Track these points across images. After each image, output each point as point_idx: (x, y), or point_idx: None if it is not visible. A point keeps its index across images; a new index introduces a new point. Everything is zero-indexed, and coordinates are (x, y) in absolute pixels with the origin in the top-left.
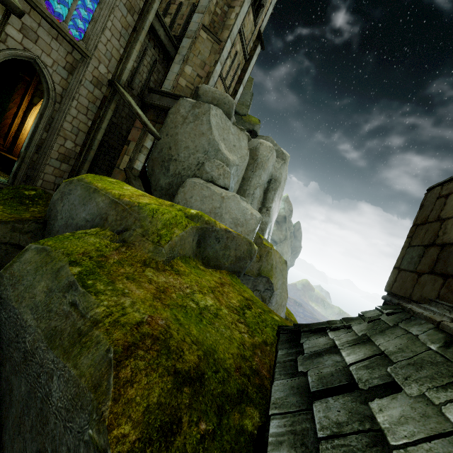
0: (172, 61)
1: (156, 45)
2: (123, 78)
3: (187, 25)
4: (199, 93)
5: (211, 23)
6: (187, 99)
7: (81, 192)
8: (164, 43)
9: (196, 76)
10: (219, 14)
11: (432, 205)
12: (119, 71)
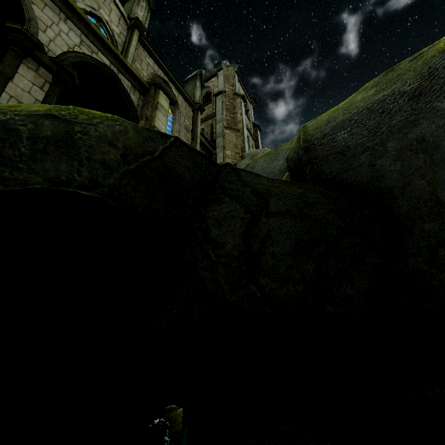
0: (215, 153)
1: (203, 149)
2: None
3: (213, 134)
4: (245, 158)
5: (228, 125)
6: (243, 159)
7: (264, 159)
8: (207, 146)
9: (235, 154)
10: (230, 119)
11: None
12: None
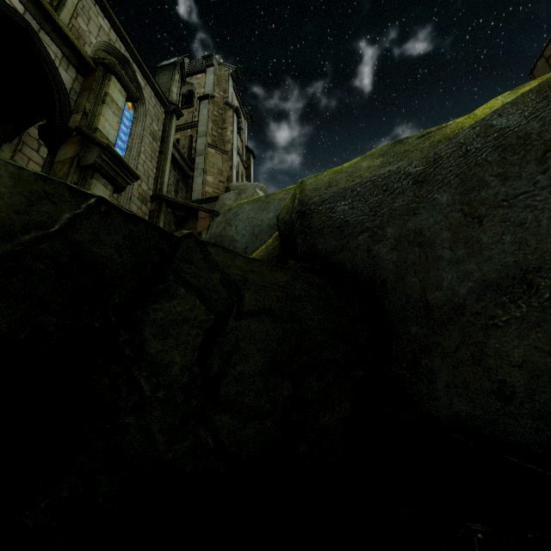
0: (192, 176)
1: (175, 167)
2: (164, 191)
3: (191, 150)
4: (231, 190)
5: (213, 143)
6: (228, 192)
7: (251, 206)
8: (181, 164)
9: (218, 182)
10: (216, 135)
11: (546, 68)
12: (159, 186)
